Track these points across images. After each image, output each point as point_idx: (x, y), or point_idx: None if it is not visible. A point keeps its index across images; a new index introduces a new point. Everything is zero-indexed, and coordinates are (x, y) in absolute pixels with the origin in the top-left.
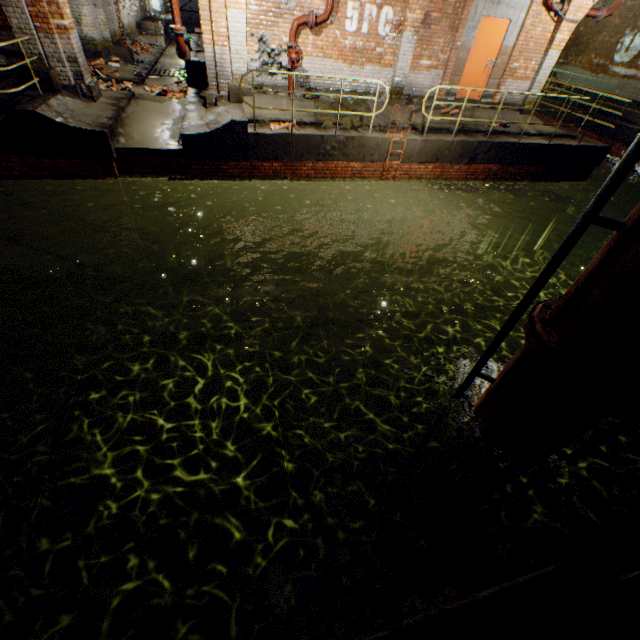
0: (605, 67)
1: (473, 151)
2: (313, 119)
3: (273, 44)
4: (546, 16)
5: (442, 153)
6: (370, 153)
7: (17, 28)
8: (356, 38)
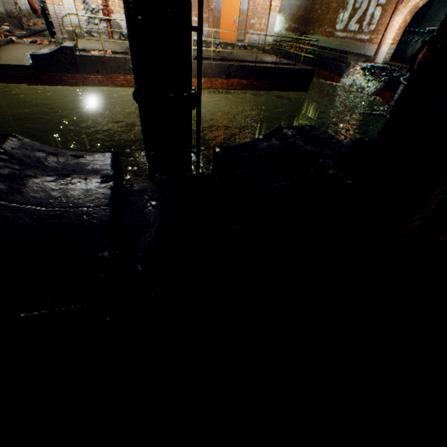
0: (332, 33)
1: (227, 70)
2: (124, 51)
3: (93, 5)
4: None
5: (207, 71)
6: None
7: None
8: None
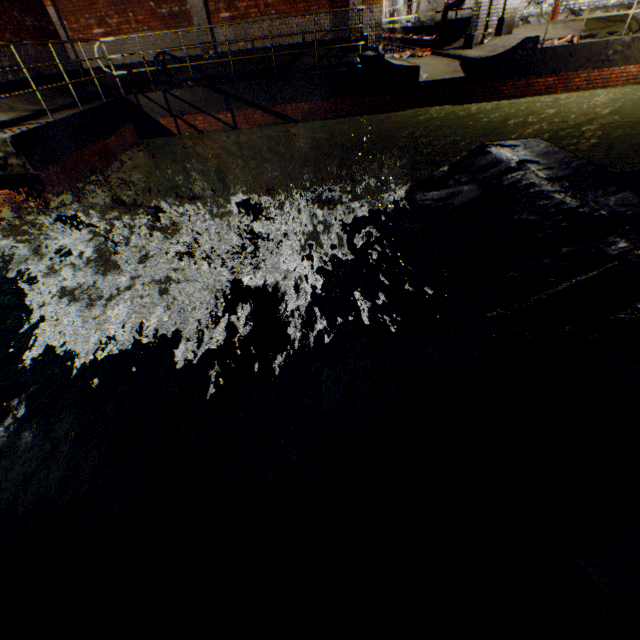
0: None
1: None
2: (584, 34)
3: None
4: None
5: None
6: None
7: (351, 5)
8: None
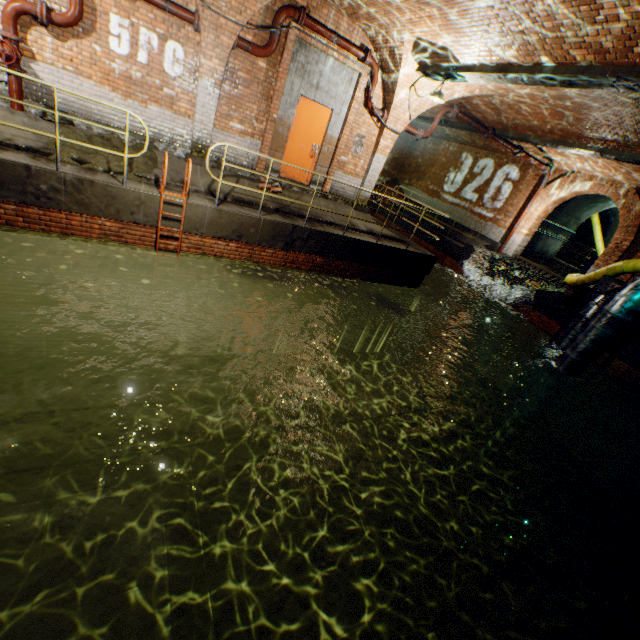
0: (438, 193)
1: (289, 235)
2: (40, 145)
3: None
4: (370, 119)
5: (247, 230)
6: (130, 209)
7: None
8: (131, 65)
